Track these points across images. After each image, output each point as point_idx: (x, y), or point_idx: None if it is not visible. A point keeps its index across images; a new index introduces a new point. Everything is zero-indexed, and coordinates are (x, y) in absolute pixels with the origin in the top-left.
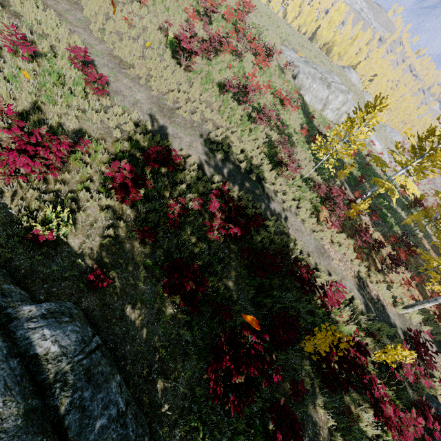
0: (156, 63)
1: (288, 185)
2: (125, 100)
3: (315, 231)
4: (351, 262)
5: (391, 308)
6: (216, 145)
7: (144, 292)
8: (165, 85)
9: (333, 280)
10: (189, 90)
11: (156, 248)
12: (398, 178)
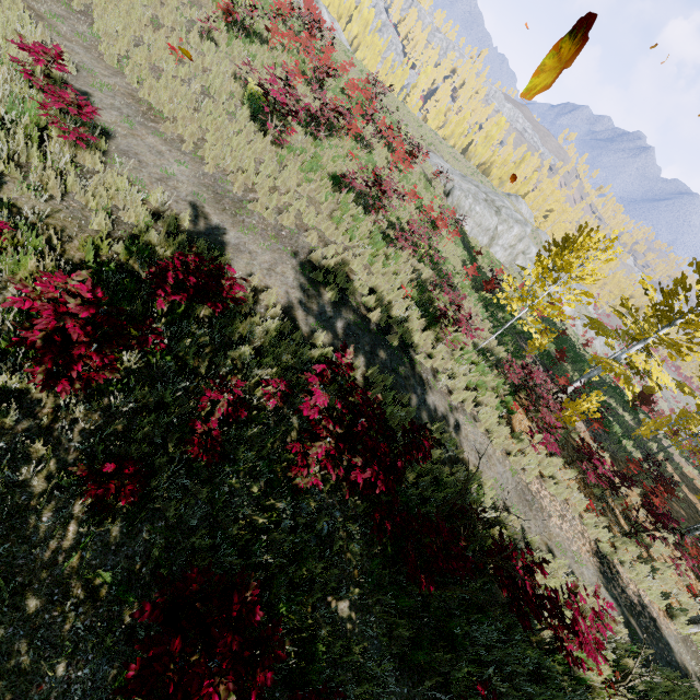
0: (218, 120)
1: (454, 360)
2: (141, 170)
3: (511, 453)
4: (580, 520)
5: (666, 623)
6: (324, 275)
7: (62, 696)
8: (233, 160)
9: (577, 582)
10: (277, 174)
11: (144, 519)
12: (636, 358)
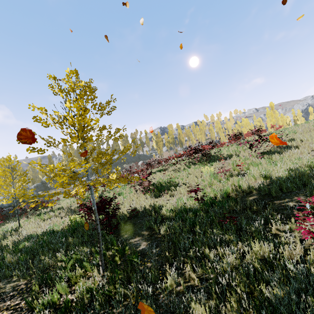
0: None
1: None
2: None
3: None
4: None
5: None
6: None
7: None
8: None
9: None
10: None
11: None
12: None
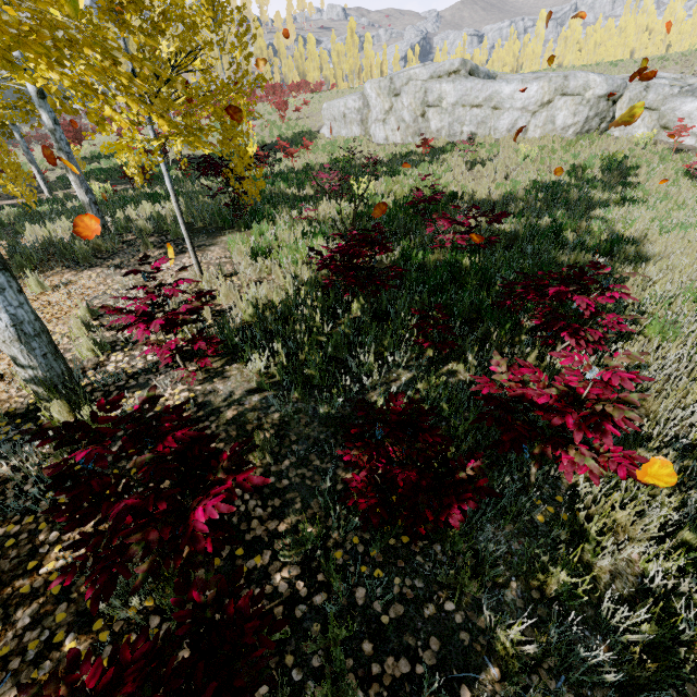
0: None
1: None
2: None
3: None
4: None
5: None
6: None
7: None
8: None
9: None
10: None
11: None
12: None
